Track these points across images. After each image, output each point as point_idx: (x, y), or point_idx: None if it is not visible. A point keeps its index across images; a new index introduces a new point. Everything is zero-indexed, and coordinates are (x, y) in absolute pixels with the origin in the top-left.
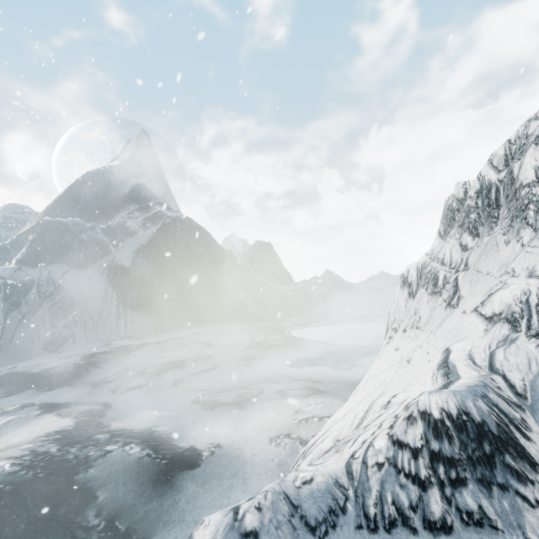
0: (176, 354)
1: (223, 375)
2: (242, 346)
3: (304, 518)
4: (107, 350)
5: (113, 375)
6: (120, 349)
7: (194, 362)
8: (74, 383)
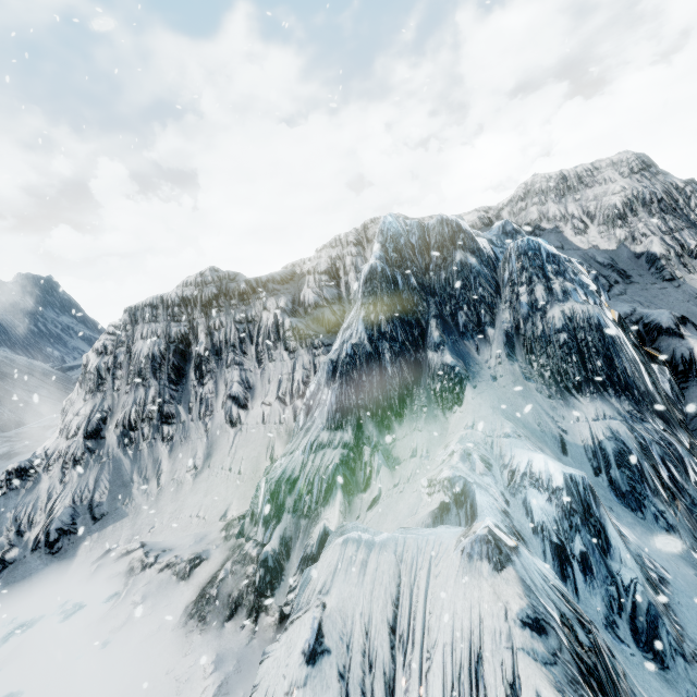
0: None
1: None
2: None
3: None
4: None
5: None
6: None
7: None
8: None
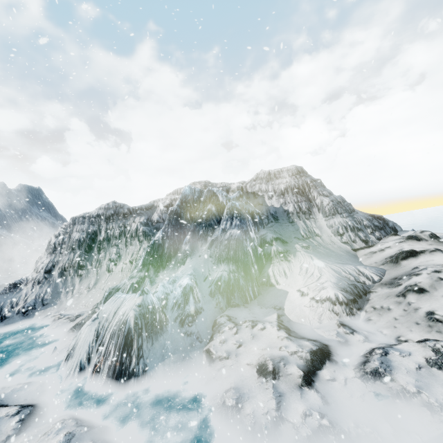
0: None
1: None
2: None
3: None
4: None
5: None
6: None
7: None
8: None
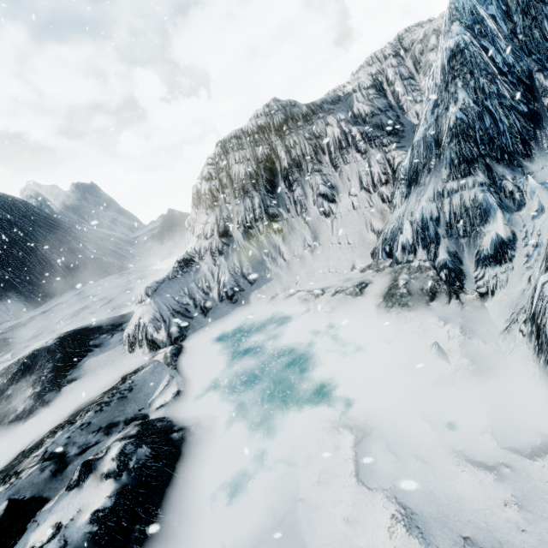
0: (71, 310)
1: (119, 300)
2: (122, 286)
3: (159, 283)
4: (2, 332)
5: (36, 332)
6: (14, 327)
7: (94, 304)
8: (8, 348)
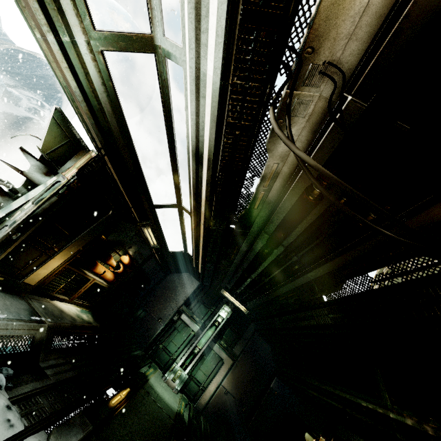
0: None
1: None
2: None
3: None
4: None
5: None
6: None
7: None
8: None
